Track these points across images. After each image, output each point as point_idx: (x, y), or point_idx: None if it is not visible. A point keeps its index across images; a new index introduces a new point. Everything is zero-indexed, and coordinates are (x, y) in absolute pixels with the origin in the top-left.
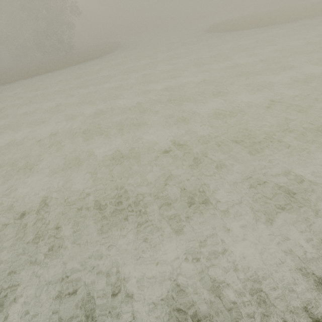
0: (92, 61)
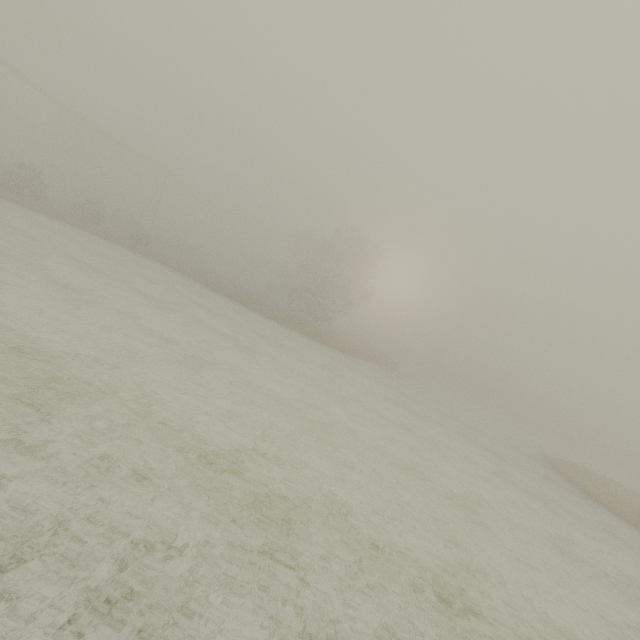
0: (320, 344)
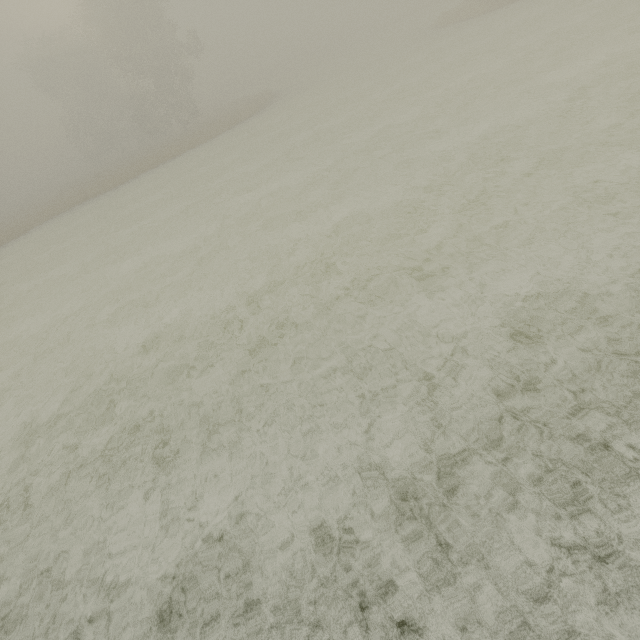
0: (247, 122)
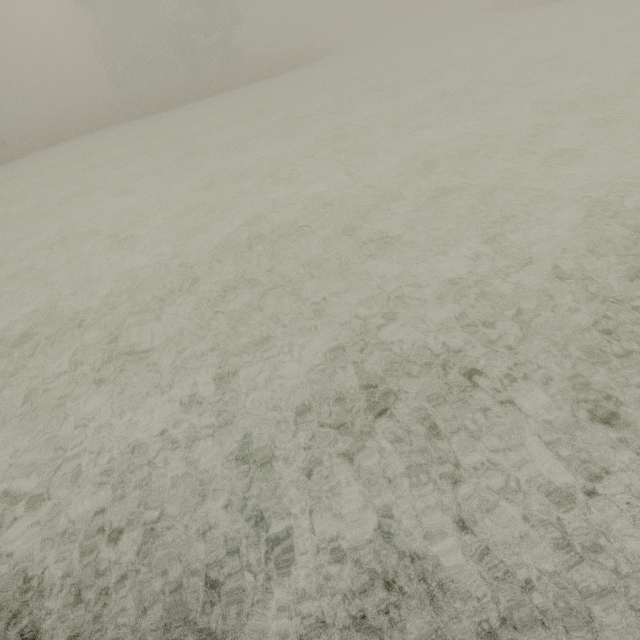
0: (299, 69)
